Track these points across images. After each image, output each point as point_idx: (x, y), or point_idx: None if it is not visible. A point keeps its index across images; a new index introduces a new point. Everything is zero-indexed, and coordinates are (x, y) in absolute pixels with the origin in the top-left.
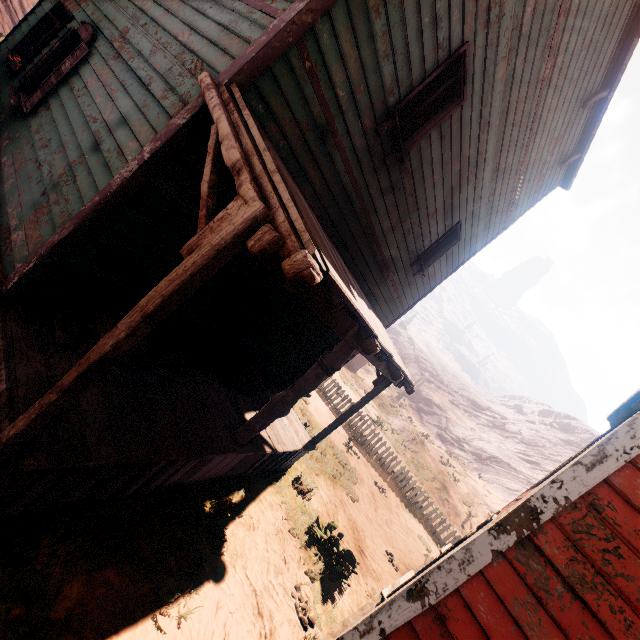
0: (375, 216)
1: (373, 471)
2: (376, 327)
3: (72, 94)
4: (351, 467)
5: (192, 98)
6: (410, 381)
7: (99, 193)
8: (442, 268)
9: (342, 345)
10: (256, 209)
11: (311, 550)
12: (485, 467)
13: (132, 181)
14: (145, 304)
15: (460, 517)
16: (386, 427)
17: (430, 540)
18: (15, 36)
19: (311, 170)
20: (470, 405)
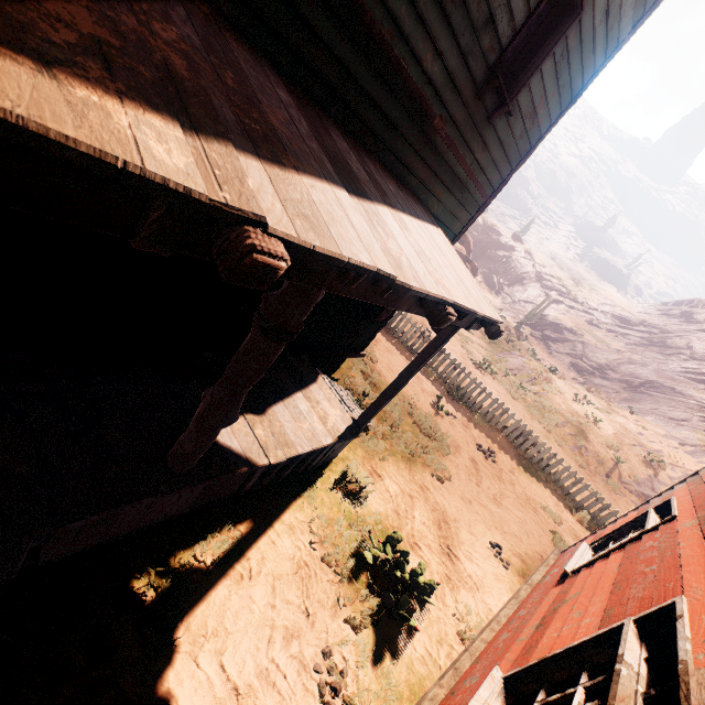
0: None
1: (476, 431)
2: (327, 208)
3: None
4: (441, 434)
5: None
6: (486, 318)
7: None
8: (549, 95)
9: None
10: None
11: (360, 579)
12: (638, 396)
13: None
14: None
15: (604, 465)
16: (497, 369)
17: (560, 507)
18: None
19: None
20: (615, 323)
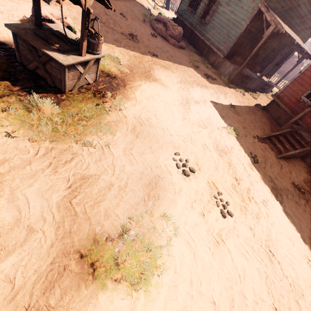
0: (297, 6)
1: None
2: (296, 39)
3: (219, 15)
4: None
5: (255, 8)
6: (309, 54)
7: (239, 34)
8: None
9: (286, 48)
10: (274, 26)
11: None
12: None
13: (245, 29)
14: (258, 45)
15: None
16: None
17: None
18: (184, 1)
19: (278, 6)
20: None
